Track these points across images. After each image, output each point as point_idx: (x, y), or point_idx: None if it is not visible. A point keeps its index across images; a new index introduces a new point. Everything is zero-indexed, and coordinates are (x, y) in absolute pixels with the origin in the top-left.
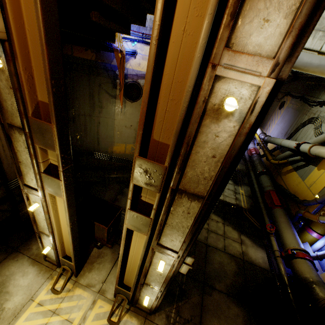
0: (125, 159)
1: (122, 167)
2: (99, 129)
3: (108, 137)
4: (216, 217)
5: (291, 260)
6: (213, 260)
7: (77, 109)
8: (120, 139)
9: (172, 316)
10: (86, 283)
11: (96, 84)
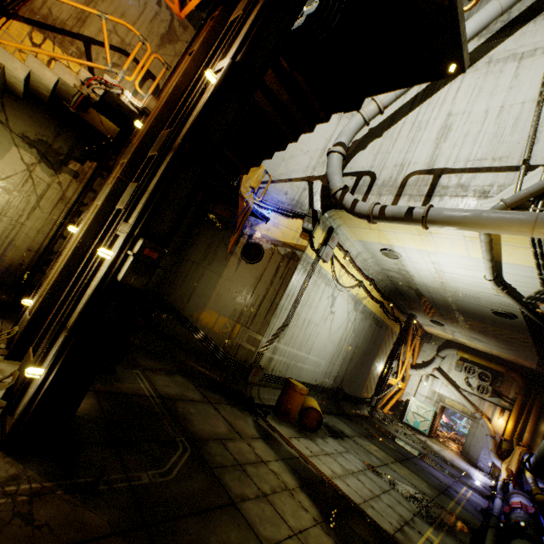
0: (208, 337)
1: (198, 351)
2: (198, 282)
3: (203, 296)
4: (307, 501)
5: None
6: (218, 528)
7: (190, 254)
8: (216, 305)
9: (22, 486)
10: (3, 367)
11: (220, 236)
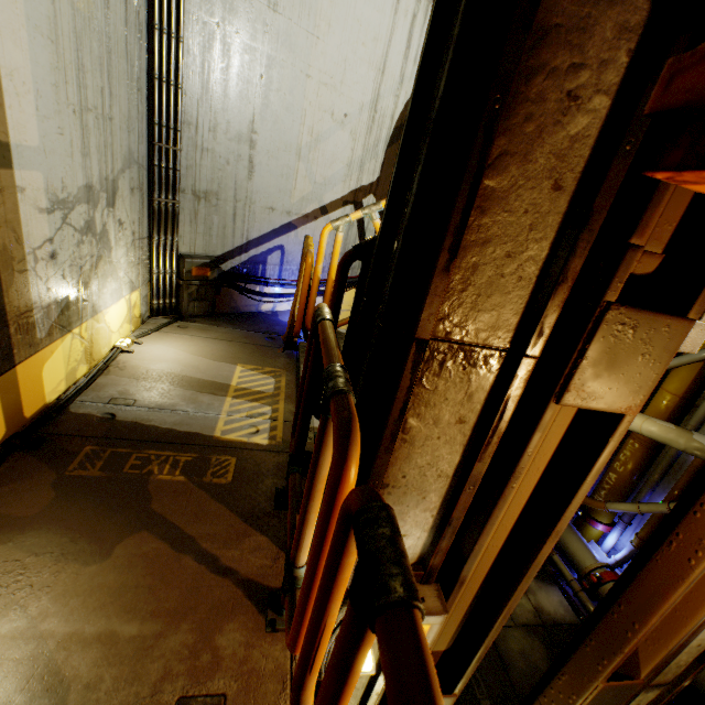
0: None
1: None
2: None
3: None
4: None
5: (597, 589)
6: (512, 656)
7: None
8: None
9: None
10: None
11: None
